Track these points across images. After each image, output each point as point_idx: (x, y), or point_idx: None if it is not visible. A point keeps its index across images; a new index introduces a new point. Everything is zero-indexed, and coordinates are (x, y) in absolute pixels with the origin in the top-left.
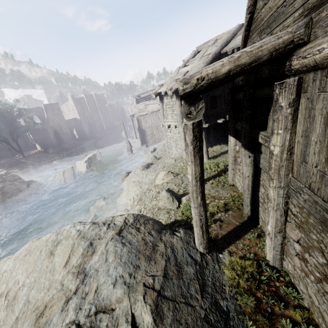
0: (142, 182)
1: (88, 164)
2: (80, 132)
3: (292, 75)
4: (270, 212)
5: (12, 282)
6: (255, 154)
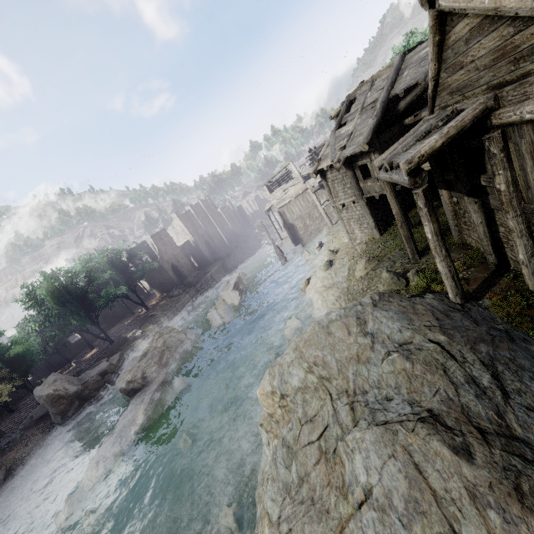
0: (335, 282)
1: (237, 292)
2: (199, 258)
3: (495, 128)
4: (516, 242)
5: (311, 359)
6: (482, 197)
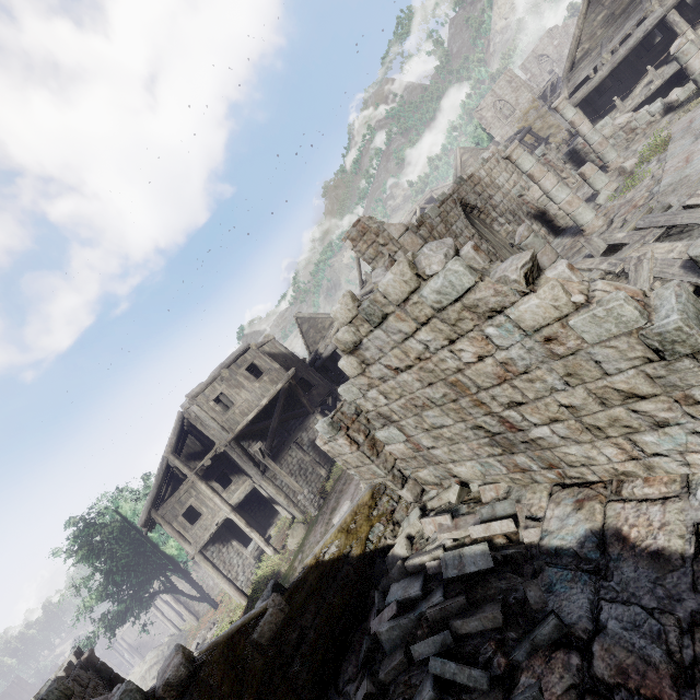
0: None
1: None
2: None
3: None
4: None
5: None
6: None
